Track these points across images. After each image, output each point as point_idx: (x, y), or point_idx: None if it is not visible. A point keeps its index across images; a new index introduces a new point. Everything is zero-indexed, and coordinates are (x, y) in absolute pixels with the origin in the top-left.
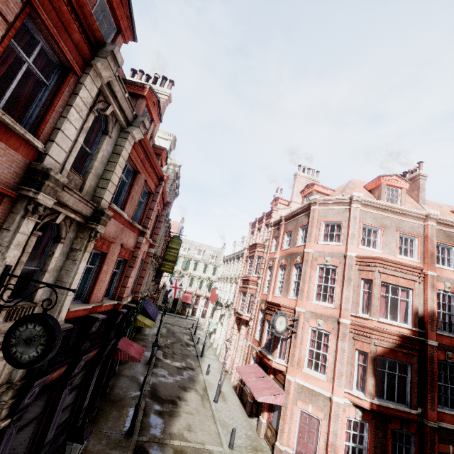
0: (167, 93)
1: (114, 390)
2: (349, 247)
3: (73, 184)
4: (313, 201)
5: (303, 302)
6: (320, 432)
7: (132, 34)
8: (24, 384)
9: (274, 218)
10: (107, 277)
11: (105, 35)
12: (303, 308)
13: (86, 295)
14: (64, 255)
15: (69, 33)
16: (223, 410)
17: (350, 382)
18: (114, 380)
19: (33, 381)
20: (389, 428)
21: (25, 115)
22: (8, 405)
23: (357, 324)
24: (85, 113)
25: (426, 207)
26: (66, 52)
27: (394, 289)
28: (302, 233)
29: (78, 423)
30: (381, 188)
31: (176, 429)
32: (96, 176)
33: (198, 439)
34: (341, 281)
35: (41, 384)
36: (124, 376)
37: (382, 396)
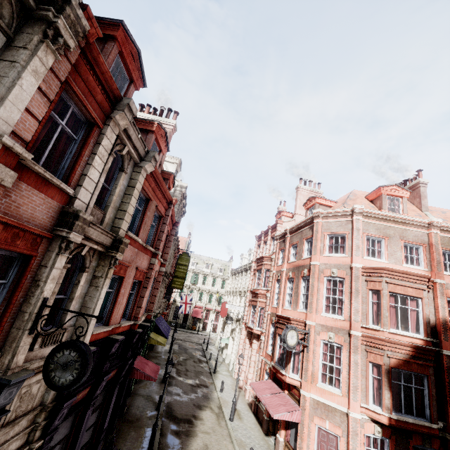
0: (173, 123)
1: (131, 410)
2: (354, 259)
3: (95, 219)
4: (316, 214)
5: (313, 315)
6: (339, 449)
7: (142, 82)
8: (55, 406)
9: (279, 231)
10: (124, 299)
11: (120, 86)
12: (313, 321)
13: (106, 318)
14: (88, 283)
15: (94, 96)
16: (239, 428)
17: (365, 396)
18: (130, 400)
19: (63, 403)
20: (410, 444)
21: (59, 166)
22: (41, 426)
23: (369, 336)
24: (106, 157)
25: (429, 214)
26: (91, 111)
27: (403, 298)
28: (307, 245)
29: (99, 445)
30: (382, 198)
31: (194, 449)
32: (114, 209)
33: None
34: (349, 293)
35: (69, 406)
36: (140, 395)
37: (401, 411)
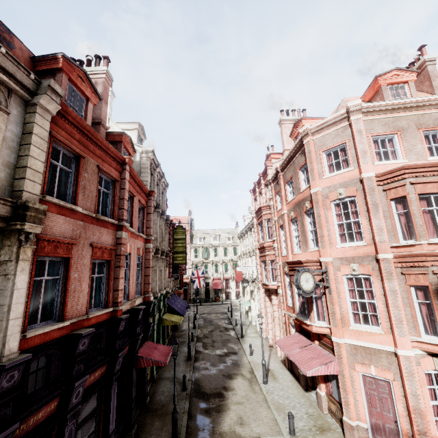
0: (103, 70)
1: (155, 397)
2: (363, 168)
3: None
4: (304, 133)
5: (327, 250)
6: (394, 396)
7: None
8: None
9: (270, 175)
10: (83, 284)
11: None
12: (328, 257)
13: (59, 312)
14: None
15: None
16: (275, 390)
17: (414, 328)
18: (155, 386)
19: None
20: None
21: None
22: None
23: (402, 255)
24: None
25: None
26: None
27: (435, 203)
28: (303, 175)
29: None
30: (381, 91)
31: (227, 426)
32: (6, 166)
33: (252, 432)
34: (365, 211)
35: None
36: (164, 379)
37: None
